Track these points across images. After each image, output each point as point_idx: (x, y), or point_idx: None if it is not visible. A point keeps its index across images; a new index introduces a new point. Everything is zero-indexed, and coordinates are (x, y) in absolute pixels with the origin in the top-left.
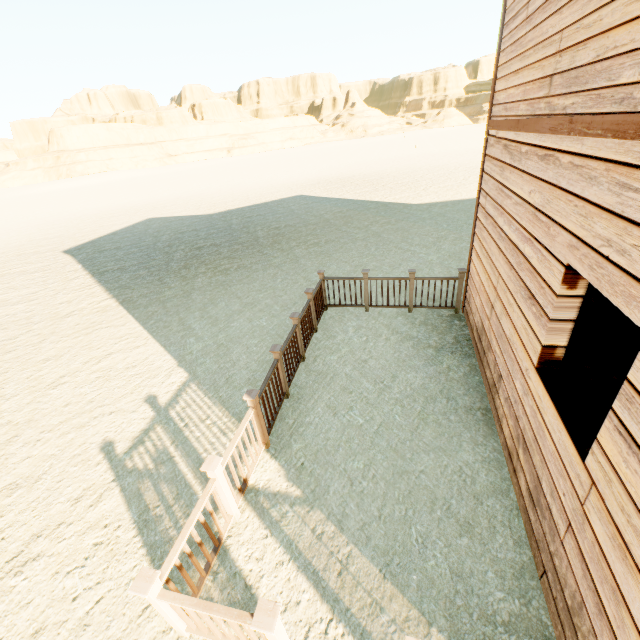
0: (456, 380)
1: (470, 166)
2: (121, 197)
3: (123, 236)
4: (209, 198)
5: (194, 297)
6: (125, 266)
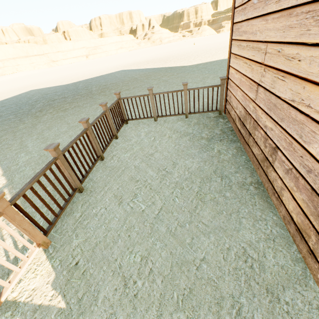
0: (226, 161)
1: (218, 48)
2: (20, 83)
3: (10, 100)
4: (70, 77)
5: (37, 127)
6: (2, 115)
